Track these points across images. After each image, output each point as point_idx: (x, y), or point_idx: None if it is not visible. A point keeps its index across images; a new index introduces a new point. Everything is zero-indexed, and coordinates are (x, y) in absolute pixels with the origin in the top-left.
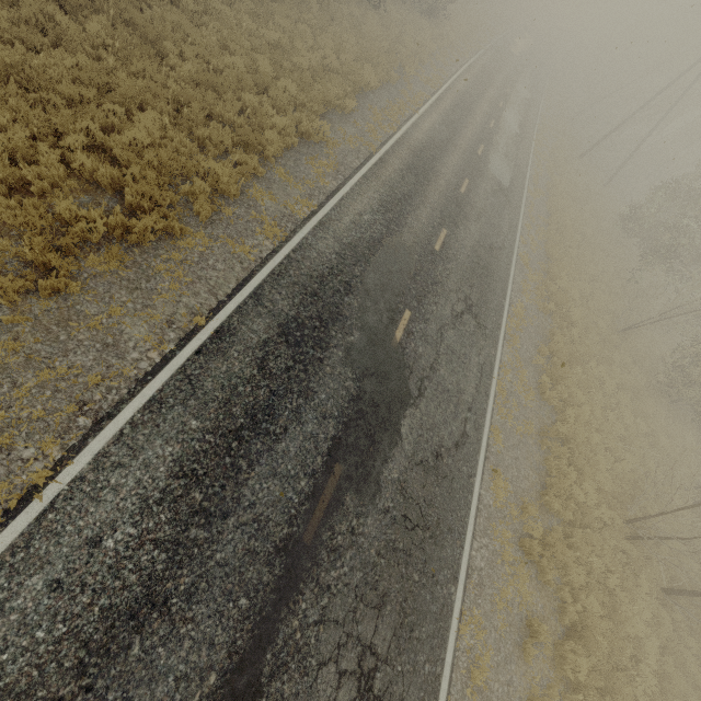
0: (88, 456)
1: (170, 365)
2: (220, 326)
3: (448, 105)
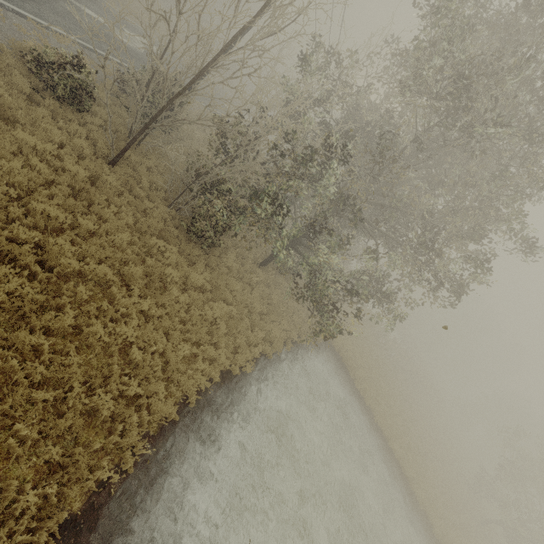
0: None
1: None
2: None
3: None
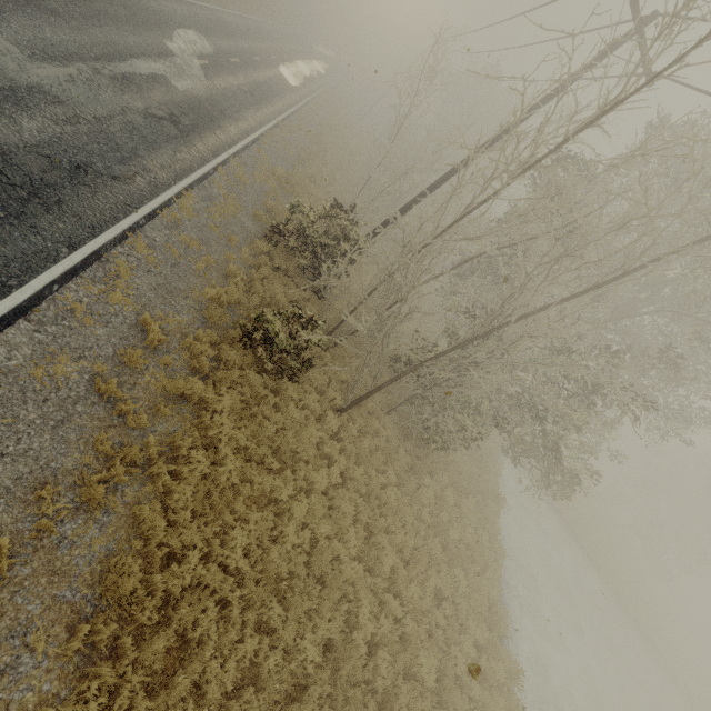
0: None
1: None
2: None
3: (250, 24)
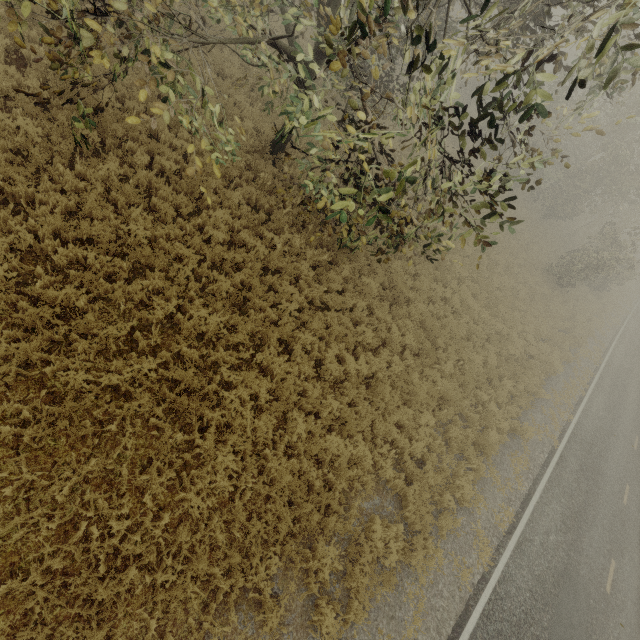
0: None
1: None
2: None
3: (608, 385)
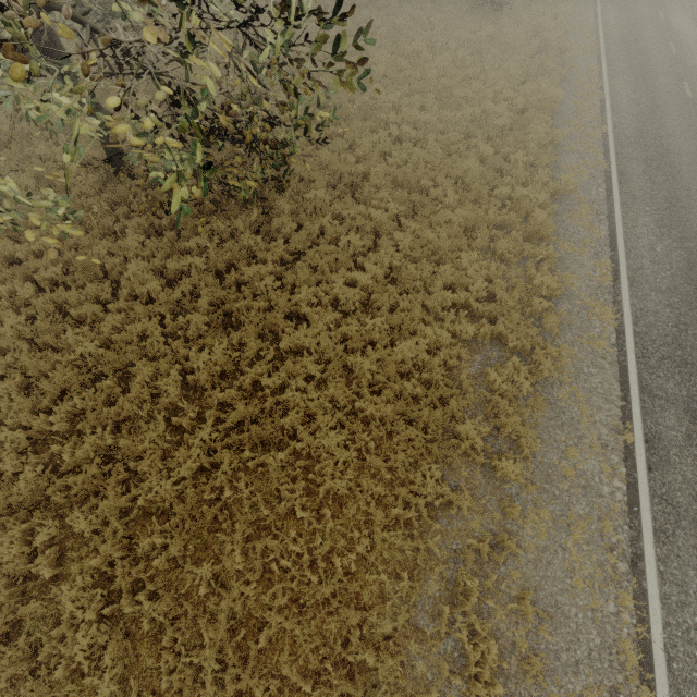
0: (655, 601)
1: (640, 490)
2: (644, 435)
3: (621, 62)
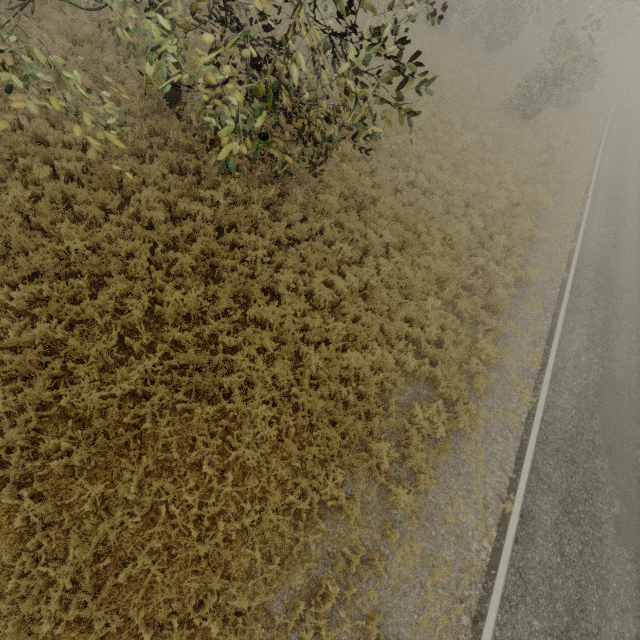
0: None
1: (502, 557)
2: (521, 509)
3: (603, 200)
